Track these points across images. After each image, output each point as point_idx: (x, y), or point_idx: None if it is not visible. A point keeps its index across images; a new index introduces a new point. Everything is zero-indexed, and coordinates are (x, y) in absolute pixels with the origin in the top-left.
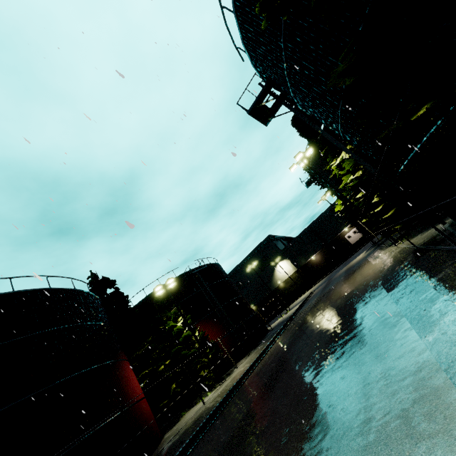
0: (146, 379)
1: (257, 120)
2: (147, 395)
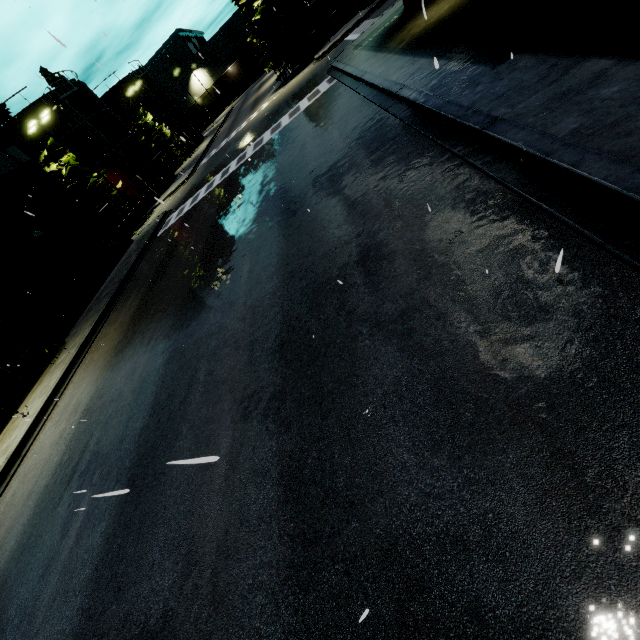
0: None
1: None
2: None
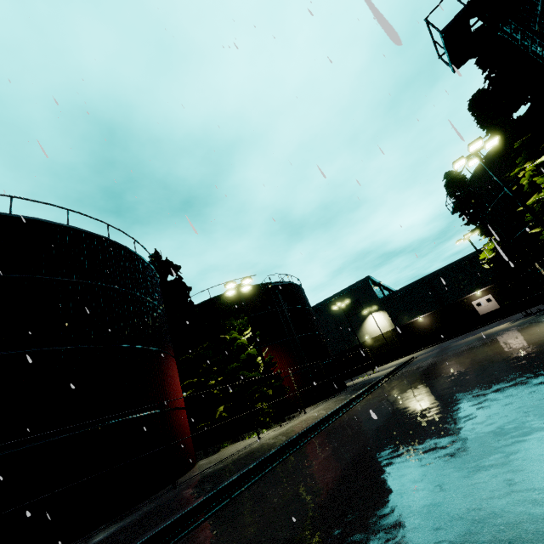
0: (191, 389)
1: (447, 53)
2: (186, 409)
